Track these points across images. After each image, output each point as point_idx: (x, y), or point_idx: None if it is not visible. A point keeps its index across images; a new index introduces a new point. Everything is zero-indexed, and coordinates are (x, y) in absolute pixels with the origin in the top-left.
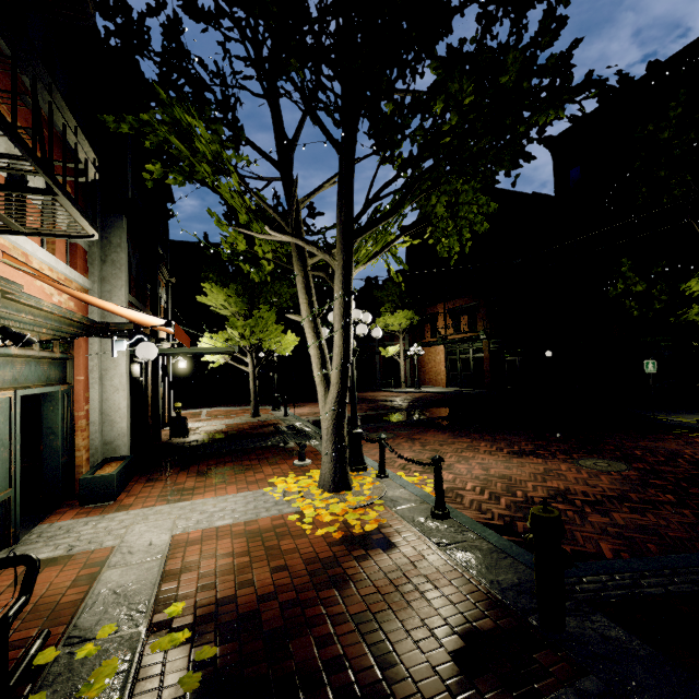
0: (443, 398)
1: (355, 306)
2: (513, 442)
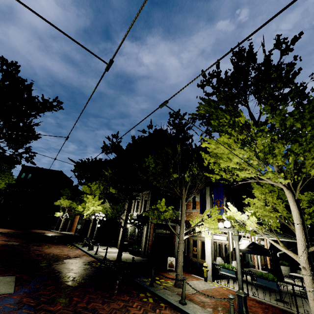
0: (57, 234)
1: (60, 194)
2: (15, 240)
